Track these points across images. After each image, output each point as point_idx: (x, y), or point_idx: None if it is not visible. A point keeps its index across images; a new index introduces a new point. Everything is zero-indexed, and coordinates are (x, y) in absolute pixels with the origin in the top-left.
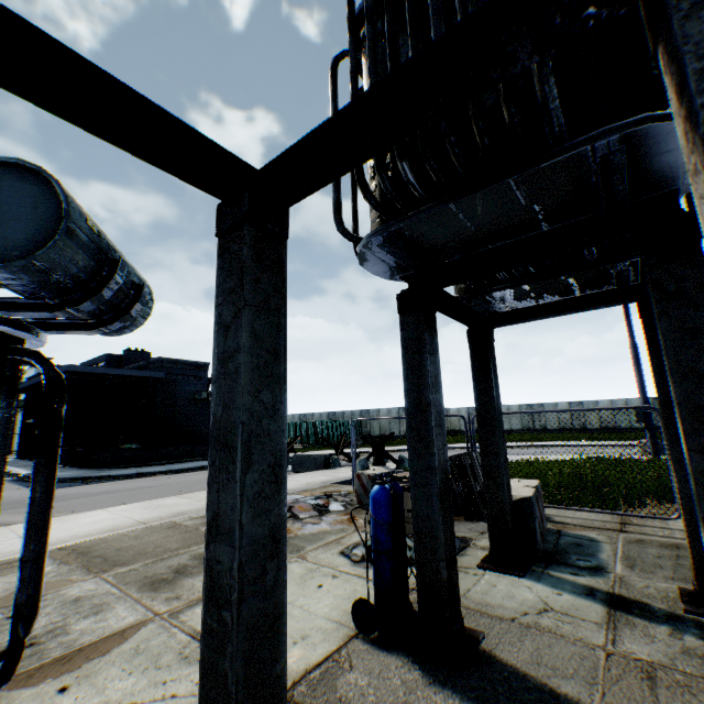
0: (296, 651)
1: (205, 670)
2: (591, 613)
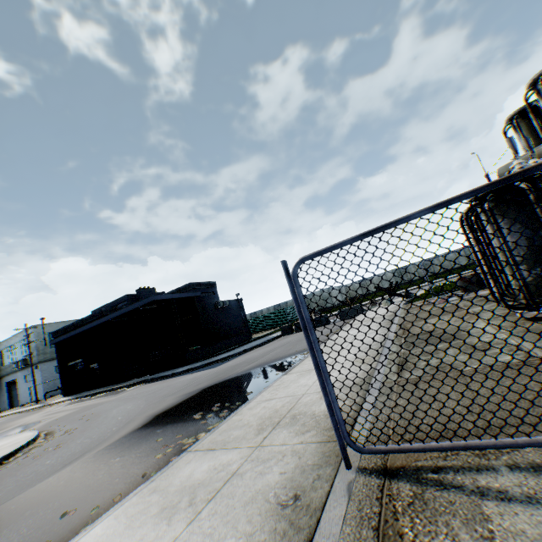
0: None
1: None
2: None
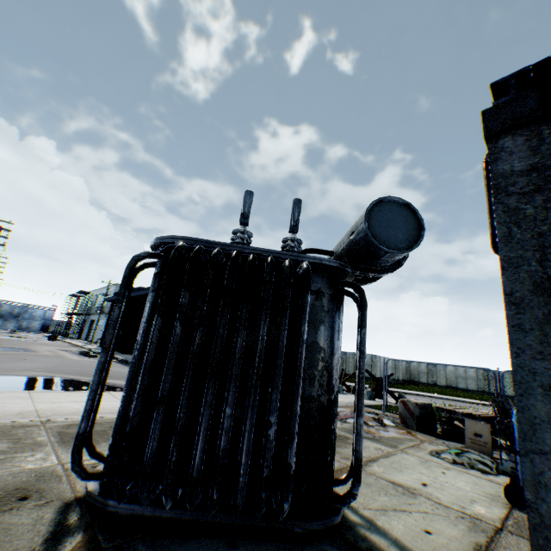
0: (479, 507)
1: None
2: None
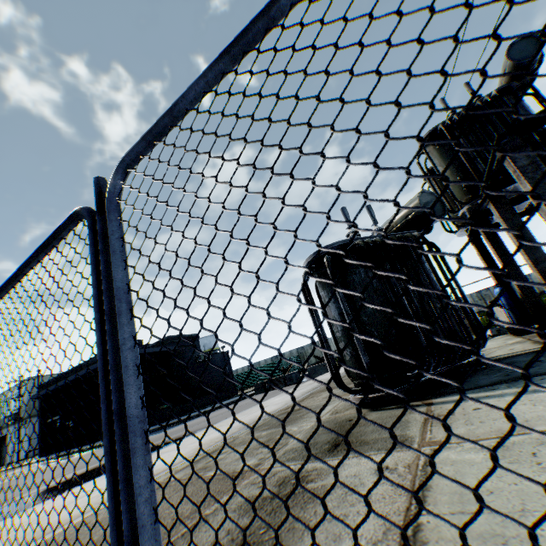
0: (509, 341)
1: None
2: None
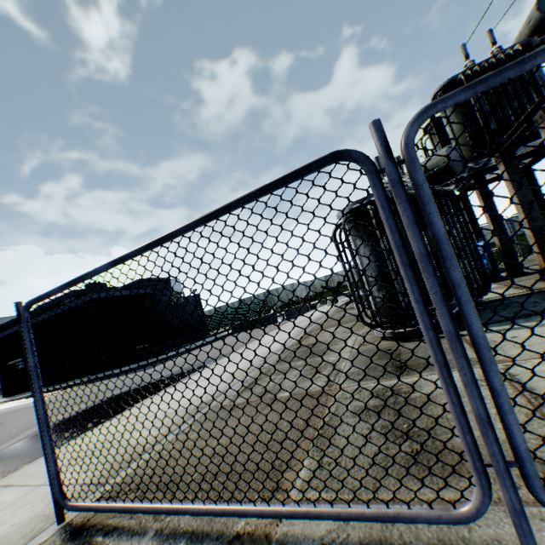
0: None
1: (538, 246)
2: (536, 266)
